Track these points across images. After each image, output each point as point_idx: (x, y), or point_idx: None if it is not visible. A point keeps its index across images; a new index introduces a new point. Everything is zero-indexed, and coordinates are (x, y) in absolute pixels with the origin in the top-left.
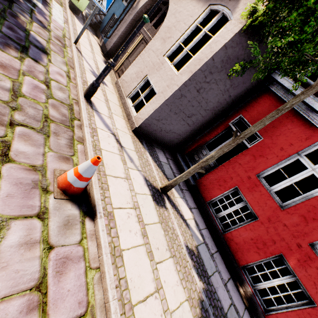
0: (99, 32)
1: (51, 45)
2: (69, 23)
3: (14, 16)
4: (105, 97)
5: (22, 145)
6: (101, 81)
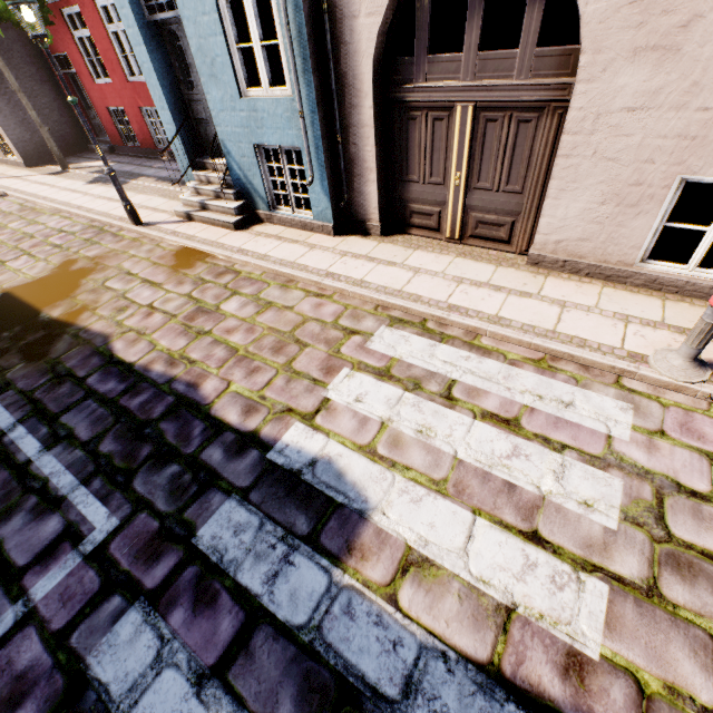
0: None
1: None
2: None
3: None
4: None
5: None
6: None
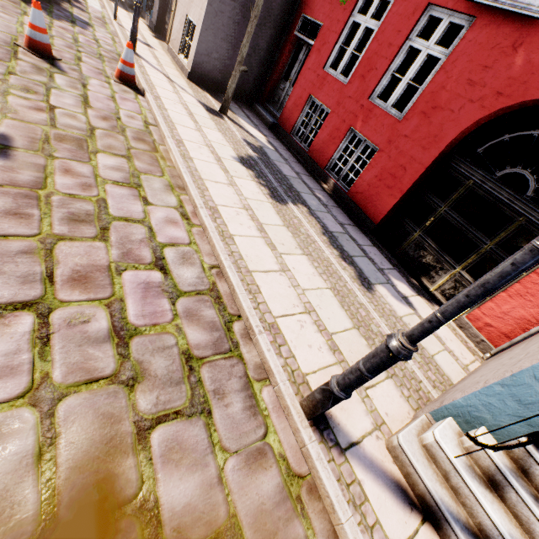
0: (144, 11)
1: (94, 22)
2: (106, 7)
3: (58, 4)
4: (154, 55)
5: (88, 60)
6: (137, 26)
